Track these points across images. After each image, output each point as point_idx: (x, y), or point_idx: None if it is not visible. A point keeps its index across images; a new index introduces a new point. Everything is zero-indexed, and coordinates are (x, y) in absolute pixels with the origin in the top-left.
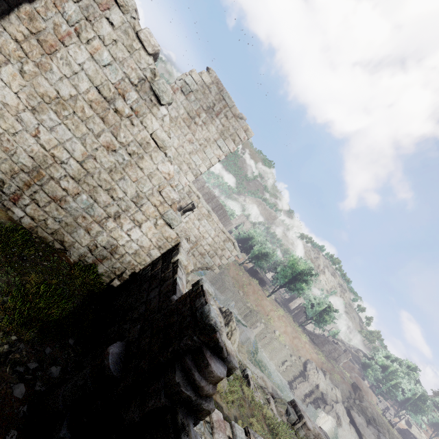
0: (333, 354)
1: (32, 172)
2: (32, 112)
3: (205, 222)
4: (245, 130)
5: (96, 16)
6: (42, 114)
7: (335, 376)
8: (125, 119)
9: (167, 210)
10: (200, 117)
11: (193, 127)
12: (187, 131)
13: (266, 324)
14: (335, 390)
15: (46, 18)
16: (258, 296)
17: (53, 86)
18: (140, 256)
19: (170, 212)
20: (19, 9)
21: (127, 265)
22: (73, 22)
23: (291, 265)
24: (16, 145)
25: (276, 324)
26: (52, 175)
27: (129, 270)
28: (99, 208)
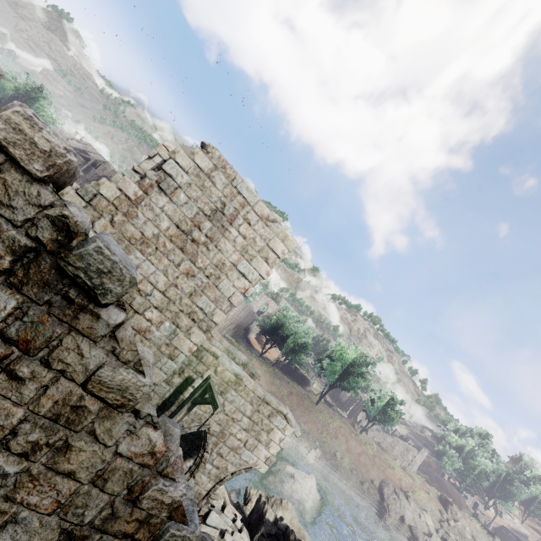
0: (407, 457)
1: None
2: None
3: (233, 394)
4: (283, 239)
5: None
6: None
7: (418, 495)
8: None
9: (159, 531)
10: (201, 229)
11: (191, 248)
12: (180, 257)
13: (322, 447)
14: (423, 516)
15: None
16: (304, 408)
17: None
18: None
19: (169, 535)
20: None
21: None
22: None
23: (340, 356)
24: None
25: (334, 442)
26: None
27: None
28: None
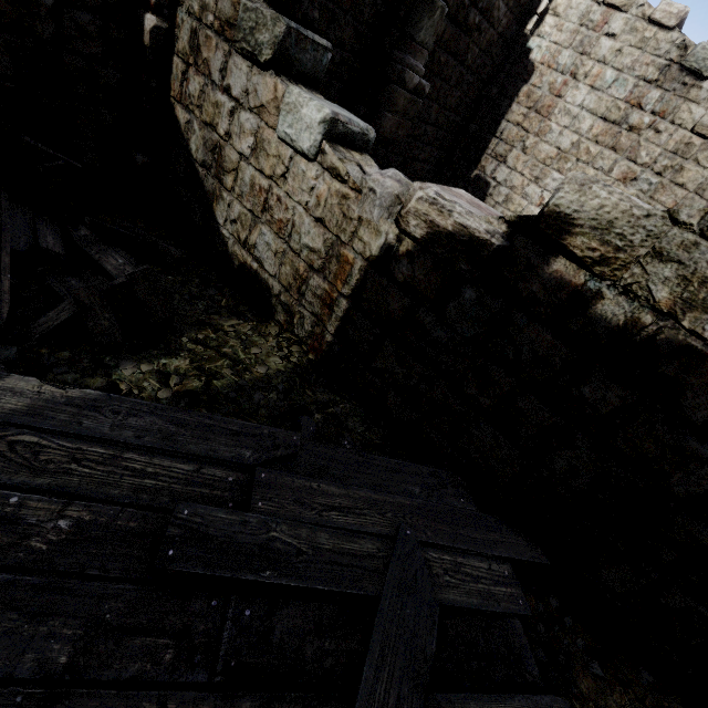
0: None
1: None
2: (535, 183)
3: None
4: None
5: (592, 43)
6: (545, 180)
7: None
8: (644, 131)
9: None
10: None
11: None
12: None
13: None
14: None
15: (541, 86)
16: None
17: (553, 146)
18: None
19: None
20: (518, 96)
21: None
22: (568, 68)
23: None
24: None
25: None
26: None
27: None
28: None
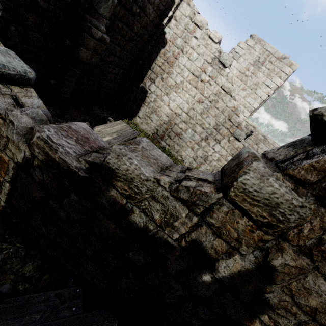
0: None
1: (167, 123)
2: (166, 95)
3: (262, 145)
4: (290, 65)
5: (189, 38)
6: (170, 95)
7: None
8: (206, 83)
9: (235, 130)
10: (249, 70)
11: (244, 79)
12: (240, 83)
13: None
14: None
15: (169, 51)
16: None
17: (173, 80)
18: (221, 161)
19: (237, 131)
20: (160, 53)
21: (214, 167)
22: (180, 47)
23: None
24: (161, 112)
25: None
26: (175, 123)
27: (215, 170)
28: (197, 136)
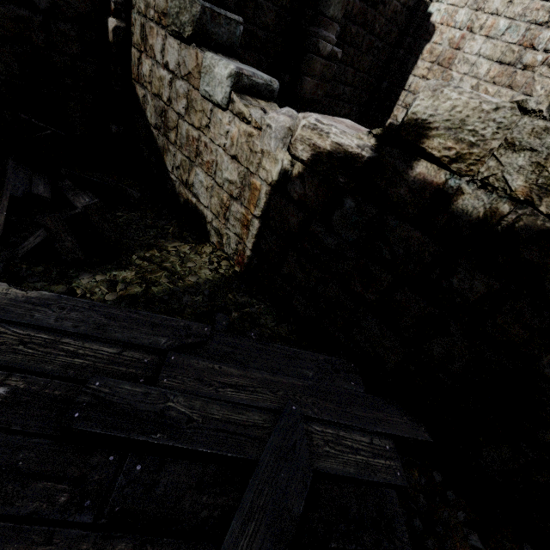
0: None
1: None
2: None
3: None
4: None
5: None
6: None
7: None
8: (538, 68)
9: None
10: None
11: None
12: None
13: None
14: None
15: (442, 42)
16: None
17: None
18: None
19: None
20: (422, 54)
21: None
22: (464, 24)
23: None
24: None
25: None
26: None
27: None
28: None
